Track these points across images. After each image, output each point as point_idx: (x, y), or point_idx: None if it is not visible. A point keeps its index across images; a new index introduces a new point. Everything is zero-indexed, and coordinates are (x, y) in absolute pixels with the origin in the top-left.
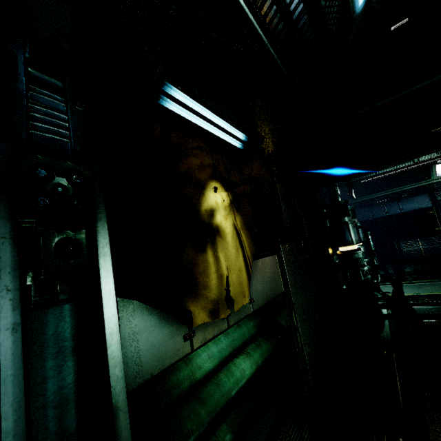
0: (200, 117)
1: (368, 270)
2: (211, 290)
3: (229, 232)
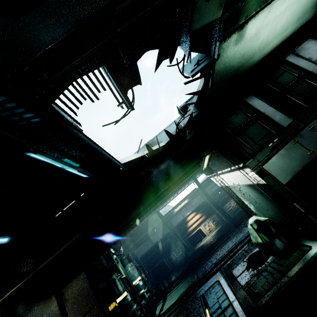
0: None
1: (149, 297)
2: None
3: None
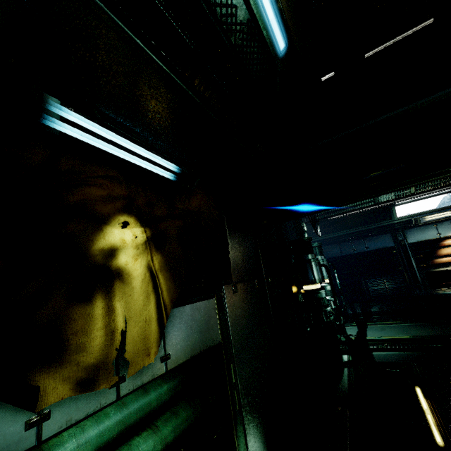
0: (113, 144)
1: (335, 310)
2: (88, 352)
3: (137, 275)
